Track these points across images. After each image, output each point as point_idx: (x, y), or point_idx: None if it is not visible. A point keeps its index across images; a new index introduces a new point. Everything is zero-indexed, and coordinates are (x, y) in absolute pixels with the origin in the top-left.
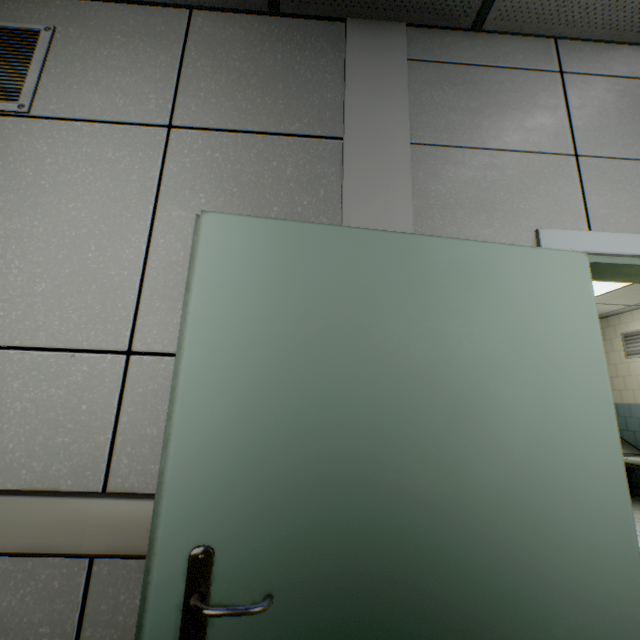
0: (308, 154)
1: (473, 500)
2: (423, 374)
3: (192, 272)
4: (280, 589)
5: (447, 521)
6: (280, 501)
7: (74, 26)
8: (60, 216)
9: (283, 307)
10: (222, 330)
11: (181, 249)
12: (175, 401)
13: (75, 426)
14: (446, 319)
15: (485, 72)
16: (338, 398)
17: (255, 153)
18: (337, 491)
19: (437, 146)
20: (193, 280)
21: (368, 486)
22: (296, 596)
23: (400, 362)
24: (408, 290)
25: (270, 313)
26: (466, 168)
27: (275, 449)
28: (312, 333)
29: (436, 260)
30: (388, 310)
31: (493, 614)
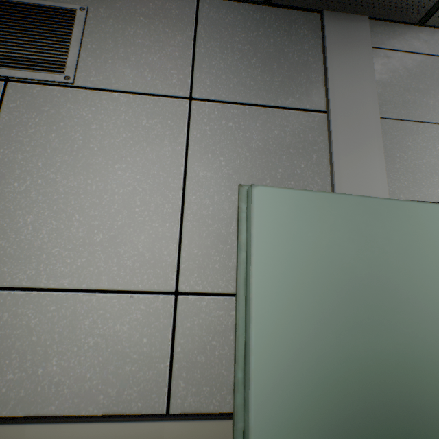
0: (301, 124)
1: None
2: (426, 318)
3: (250, 239)
4: None
5: None
6: (337, 435)
7: (103, 7)
8: (108, 175)
9: (322, 267)
10: (279, 290)
11: (209, 204)
12: (250, 355)
13: (139, 356)
14: (437, 271)
15: (428, 59)
16: (369, 343)
17: (260, 123)
18: (377, 422)
19: (397, 120)
20: (252, 246)
21: (398, 415)
22: None
23: (409, 309)
24: (409, 248)
25: (313, 273)
26: (420, 138)
27: (329, 390)
28: (345, 289)
29: (425, 222)
30: (396, 266)
31: None
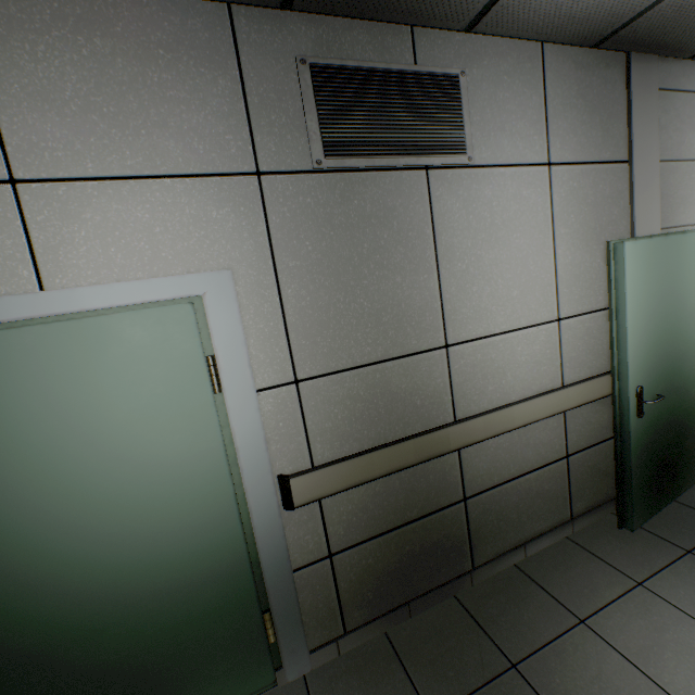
0: (614, 176)
1: (691, 348)
2: (682, 303)
3: (624, 277)
4: (654, 393)
5: (686, 357)
6: (652, 365)
7: (474, 67)
8: (511, 245)
9: (648, 285)
10: (634, 302)
11: (568, 255)
12: (626, 337)
13: (546, 361)
14: (688, 275)
15: (687, 97)
16: (663, 321)
17: (591, 180)
18: (664, 356)
19: (666, 162)
20: (625, 281)
21: (670, 352)
22: (657, 394)
23: (677, 300)
24: (679, 265)
25: (645, 289)
26: (677, 176)
27: (650, 347)
28: (656, 295)
29: (686, 246)
30: (674, 277)
31: (694, 383)
